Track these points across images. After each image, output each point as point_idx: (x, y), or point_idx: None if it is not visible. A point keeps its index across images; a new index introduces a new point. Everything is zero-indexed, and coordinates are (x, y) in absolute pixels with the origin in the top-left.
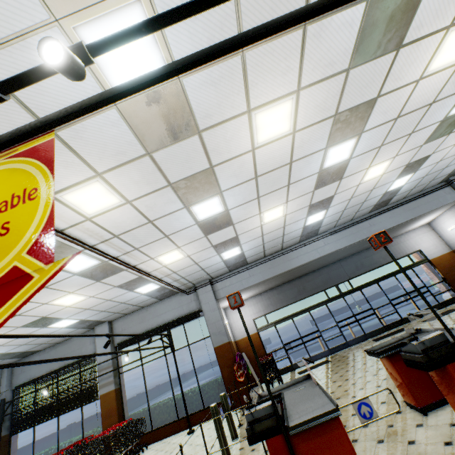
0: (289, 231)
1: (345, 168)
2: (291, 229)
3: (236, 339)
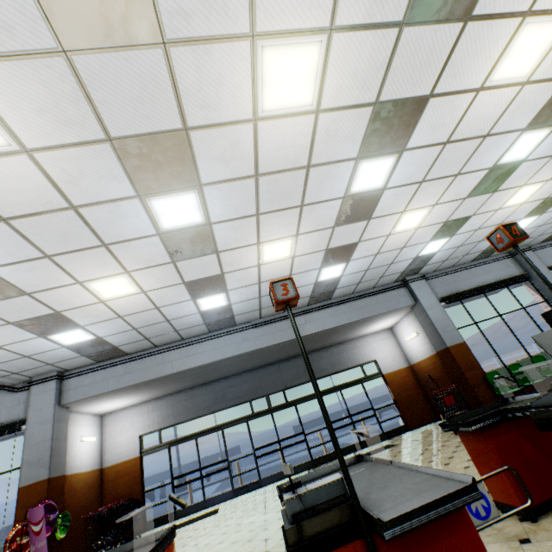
0: (176, 315)
1: (211, 236)
2: (178, 314)
3: (105, 465)
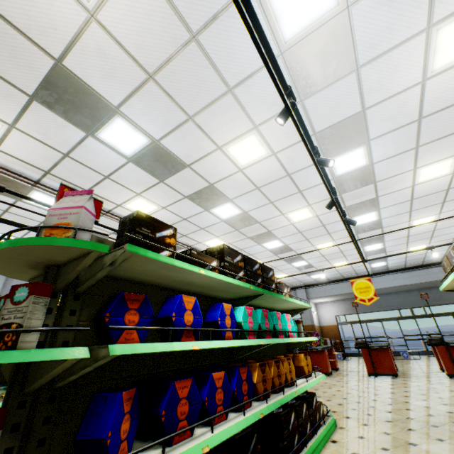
0: (358, 269)
1: (384, 249)
2: (360, 268)
3: (321, 325)
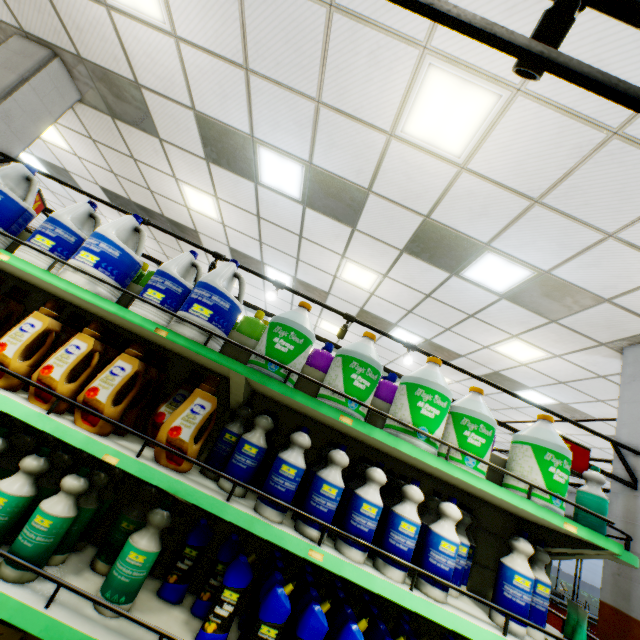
0: None
1: None
2: None
3: None
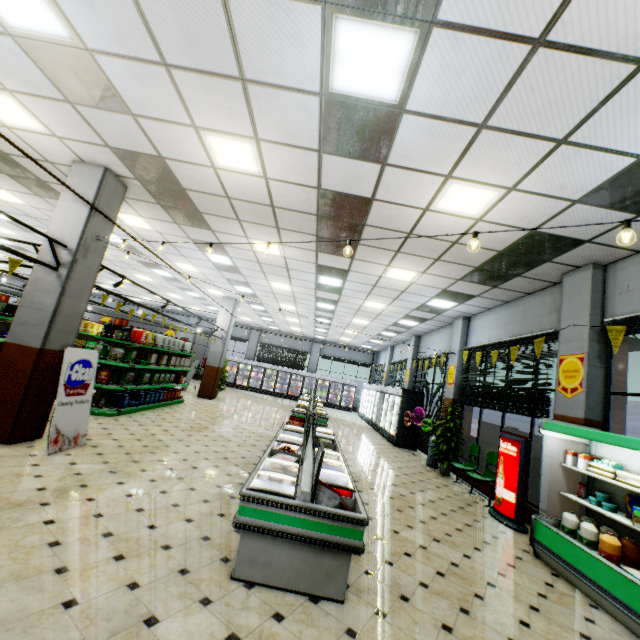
0: None
1: None
2: None
3: None
